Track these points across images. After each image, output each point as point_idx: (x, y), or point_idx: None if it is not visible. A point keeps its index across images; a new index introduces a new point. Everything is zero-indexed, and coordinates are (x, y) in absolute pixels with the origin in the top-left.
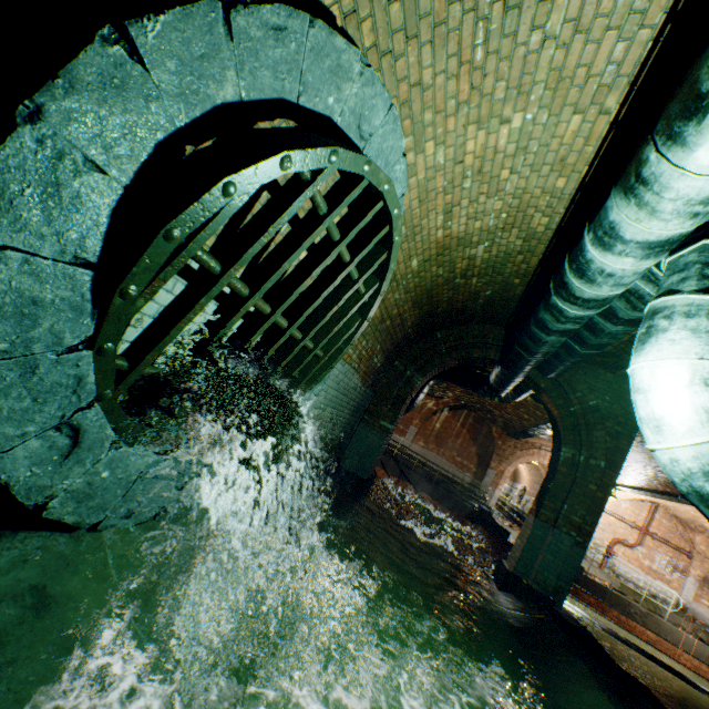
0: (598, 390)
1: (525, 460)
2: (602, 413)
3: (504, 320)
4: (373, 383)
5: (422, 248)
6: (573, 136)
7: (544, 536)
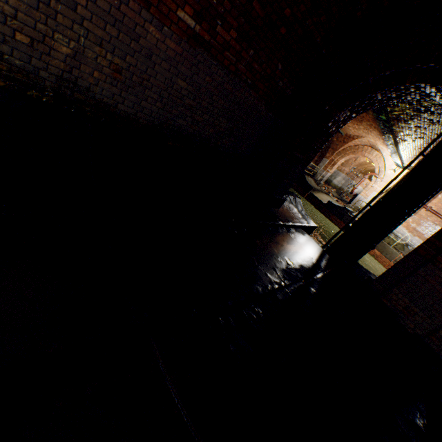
0: None
1: (351, 153)
2: None
3: None
4: None
5: None
6: None
7: None
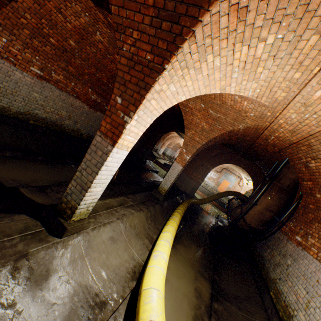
0: None
1: (171, 140)
2: None
3: None
4: None
5: None
6: None
7: None
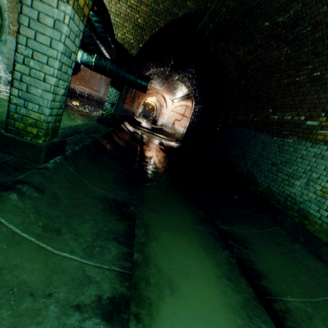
0: None
1: (148, 97)
2: None
3: None
4: None
5: None
6: None
7: None
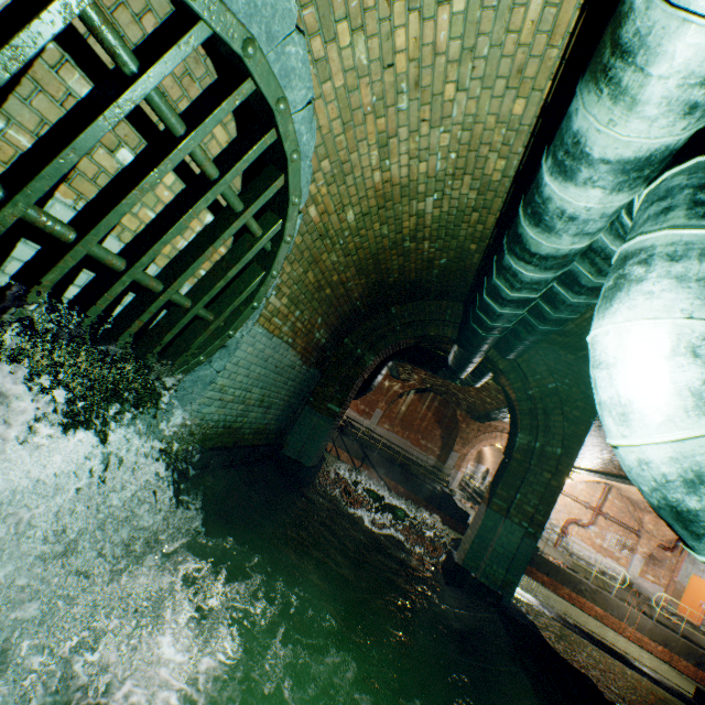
0: (558, 372)
1: (488, 443)
2: (560, 397)
3: (463, 295)
4: (319, 362)
5: (358, 196)
6: (533, 30)
7: (495, 527)
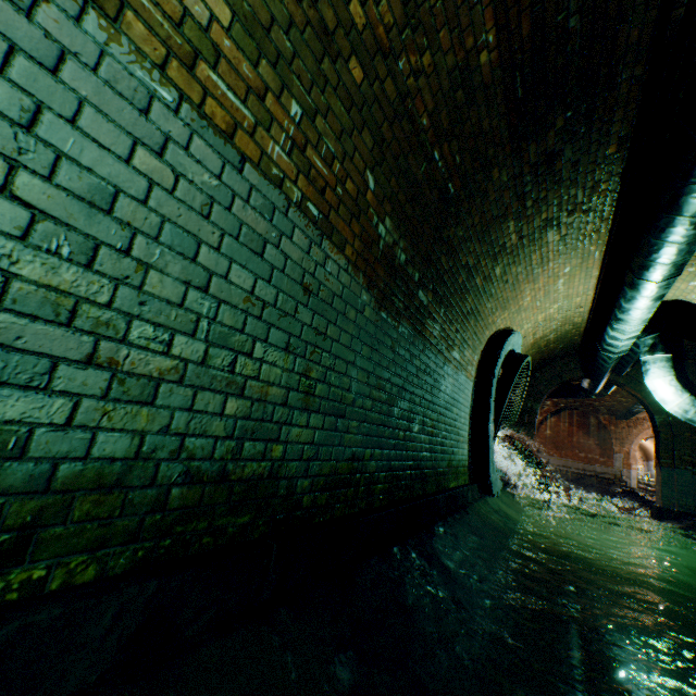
0: None
1: (644, 435)
2: None
3: (575, 352)
4: None
5: (524, 349)
6: (579, 301)
7: (671, 476)
